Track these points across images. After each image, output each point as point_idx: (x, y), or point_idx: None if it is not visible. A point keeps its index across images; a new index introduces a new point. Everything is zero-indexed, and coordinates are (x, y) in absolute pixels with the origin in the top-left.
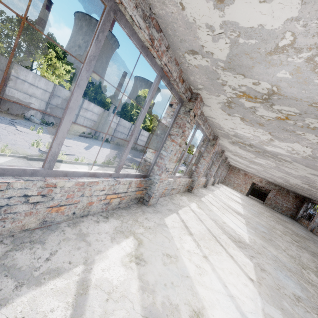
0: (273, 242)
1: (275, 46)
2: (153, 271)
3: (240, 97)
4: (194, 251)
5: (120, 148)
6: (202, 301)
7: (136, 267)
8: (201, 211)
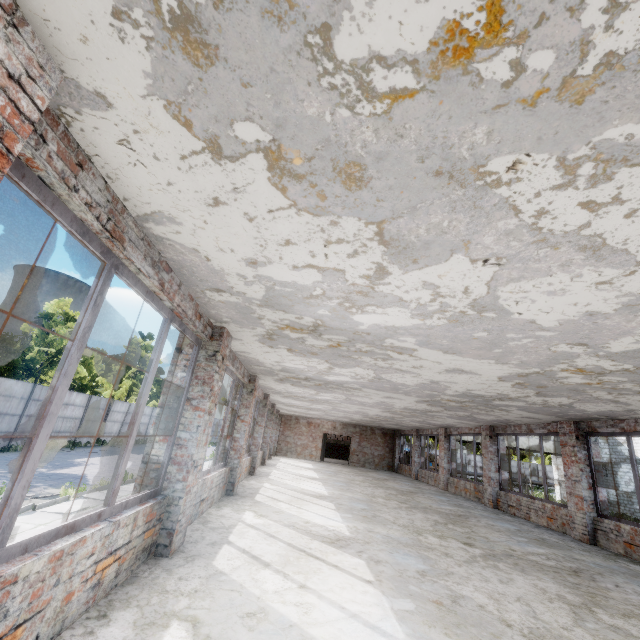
0: (378, 518)
1: (310, 294)
2: None
3: (283, 329)
4: (283, 587)
5: (4, 458)
6: None
7: None
8: (266, 521)
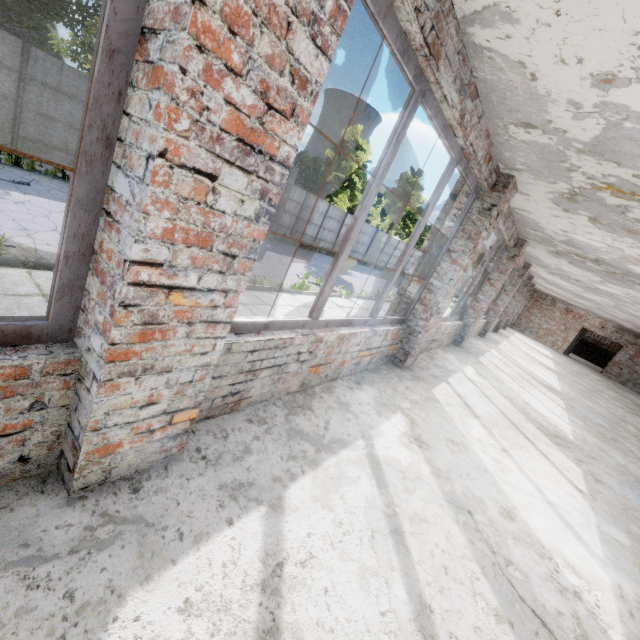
0: (618, 444)
1: None
2: (441, 457)
3: (599, 190)
4: (486, 440)
5: (309, 255)
6: (512, 501)
7: (419, 450)
8: (484, 382)
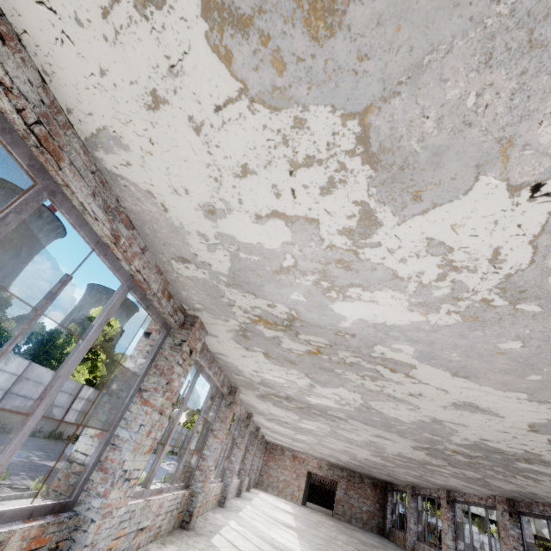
0: None
1: (280, 266)
2: None
3: (256, 323)
4: None
5: None
6: None
7: None
8: None
